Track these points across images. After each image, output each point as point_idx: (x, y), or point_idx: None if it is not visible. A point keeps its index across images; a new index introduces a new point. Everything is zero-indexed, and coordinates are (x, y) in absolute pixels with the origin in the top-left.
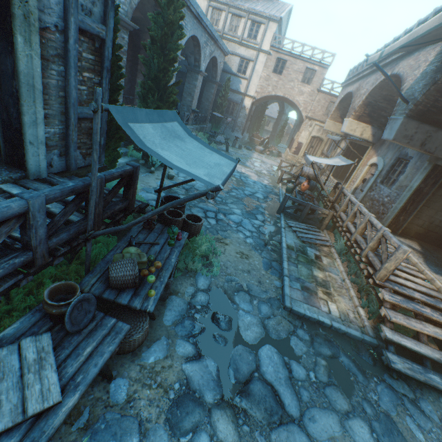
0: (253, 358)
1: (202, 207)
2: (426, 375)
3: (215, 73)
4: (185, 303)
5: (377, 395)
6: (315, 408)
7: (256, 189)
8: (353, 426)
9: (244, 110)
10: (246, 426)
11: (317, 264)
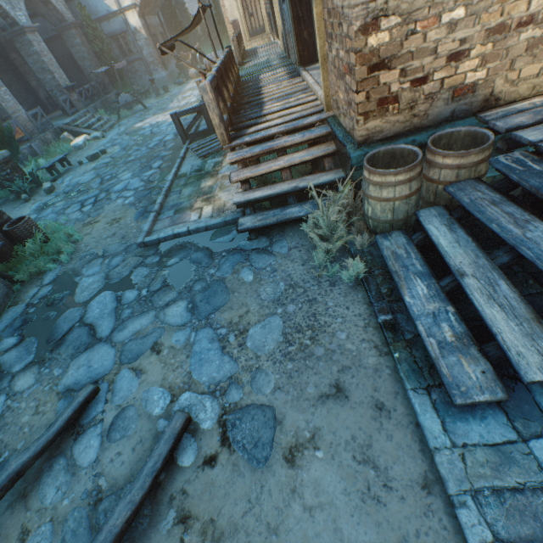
0: (81, 312)
1: (80, 201)
2: (281, 214)
3: (57, 13)
4: (22, 307)
5: (217, 268)
6: (132, 318)
7: (168, 132)
8: (169, 311)
9: (140, 34)
10: (48, 370)
11: (212, 173)
